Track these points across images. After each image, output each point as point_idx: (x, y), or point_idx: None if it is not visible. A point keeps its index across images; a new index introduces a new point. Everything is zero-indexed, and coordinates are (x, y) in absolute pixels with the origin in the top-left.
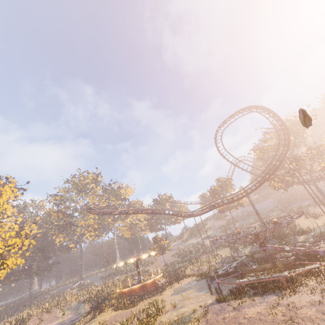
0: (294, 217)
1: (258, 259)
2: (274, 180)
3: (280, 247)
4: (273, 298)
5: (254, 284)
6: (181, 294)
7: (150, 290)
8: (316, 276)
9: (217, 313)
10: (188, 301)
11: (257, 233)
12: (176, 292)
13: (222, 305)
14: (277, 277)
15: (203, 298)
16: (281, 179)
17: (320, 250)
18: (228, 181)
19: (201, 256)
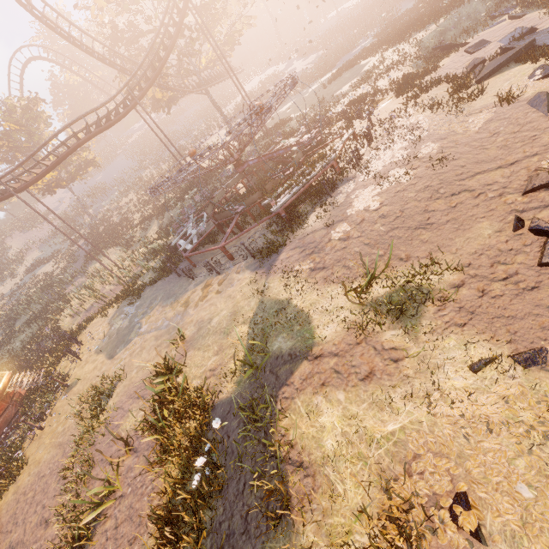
0: (184, 162)
1: (220, 203)
2: (158, 81)
3: (264, 154)
4: (354, 183)
5: (292, 201)
6: (141, 333)
7: (5, 420)
8: (366, 138)
9: (309, 253)
10: (188, 316)
11: (229, 143)
12: (117, 345)
13: (293, 246)
14: (329, 164)
15: (215, 288)
16: (166, 79)
17: (305, 139)
18: (35, 107)
19: (66, 291)
